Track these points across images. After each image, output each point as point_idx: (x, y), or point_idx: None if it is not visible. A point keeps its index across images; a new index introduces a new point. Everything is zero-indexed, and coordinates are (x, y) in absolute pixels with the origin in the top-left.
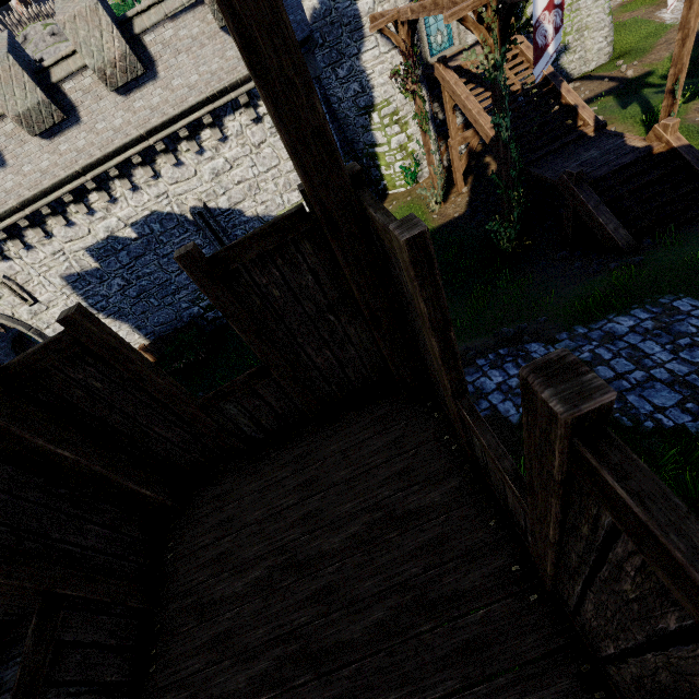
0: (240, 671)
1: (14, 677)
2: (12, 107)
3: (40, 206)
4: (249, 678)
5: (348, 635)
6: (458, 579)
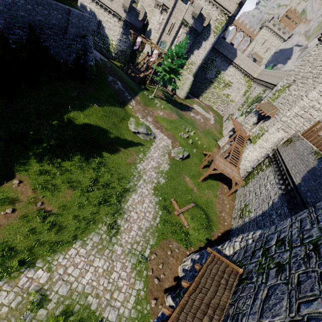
0: None
1: None
2: None
3: None
4: None
5: None
6: None
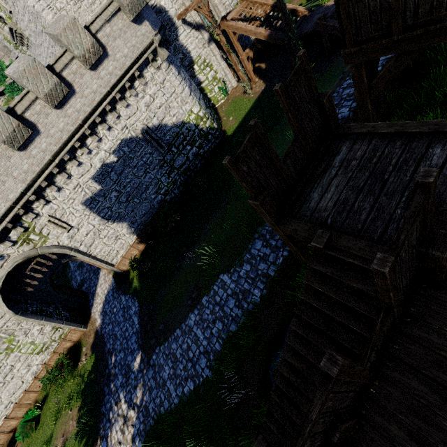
0: None
1: (323, 186)
2: (42, 91)
3: (63, 155)
4: None
5: None
6: None
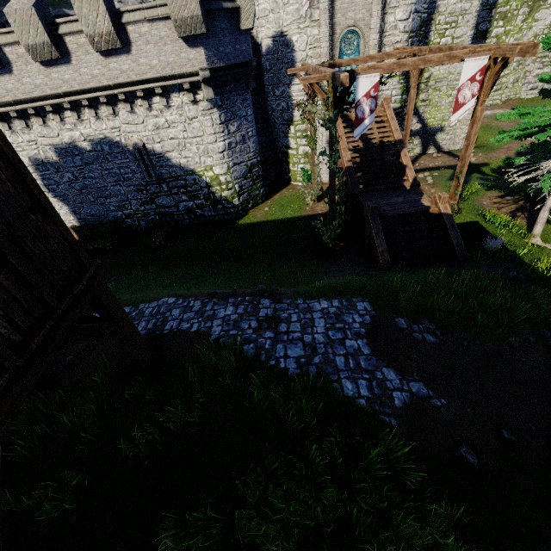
0: None
1: None
2: (25, 39)
3: (28, 107)
4: None
5: None
6: None
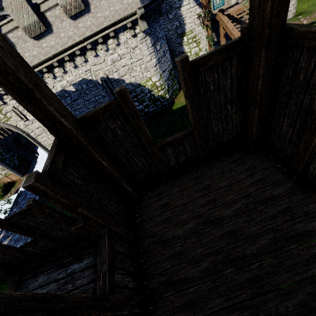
0: (193, 267)
1: (48, 279)
2: (22, 23)
3: None
4: (199, 270)
5: (249, 251)
6: (304, 225)
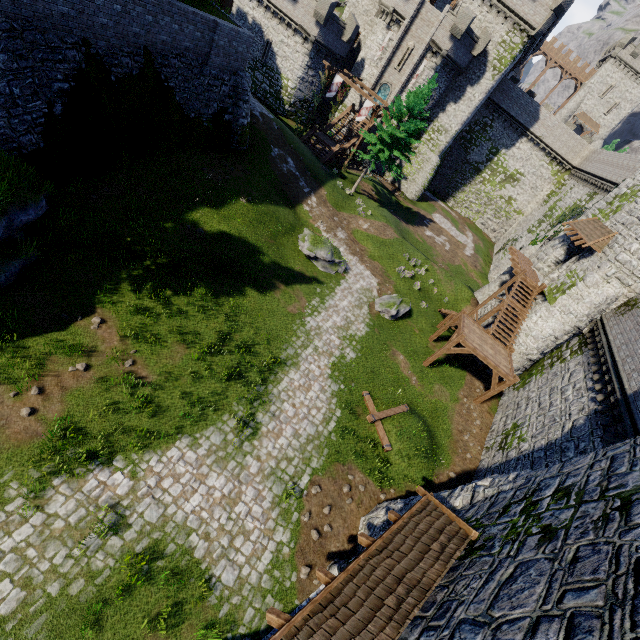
0: None
1: None
2: None
3: None
4: None
5: None
6: None
